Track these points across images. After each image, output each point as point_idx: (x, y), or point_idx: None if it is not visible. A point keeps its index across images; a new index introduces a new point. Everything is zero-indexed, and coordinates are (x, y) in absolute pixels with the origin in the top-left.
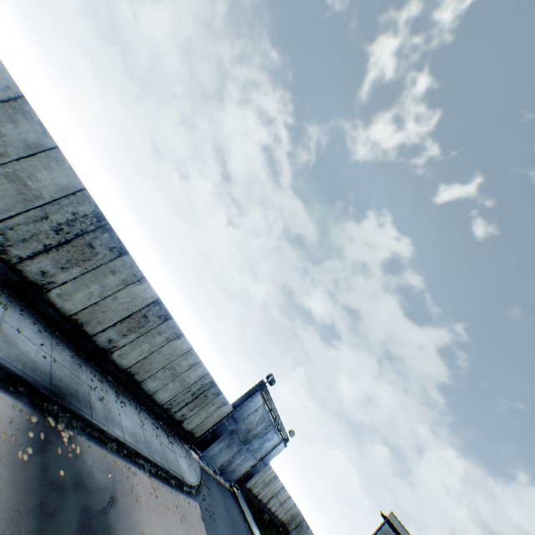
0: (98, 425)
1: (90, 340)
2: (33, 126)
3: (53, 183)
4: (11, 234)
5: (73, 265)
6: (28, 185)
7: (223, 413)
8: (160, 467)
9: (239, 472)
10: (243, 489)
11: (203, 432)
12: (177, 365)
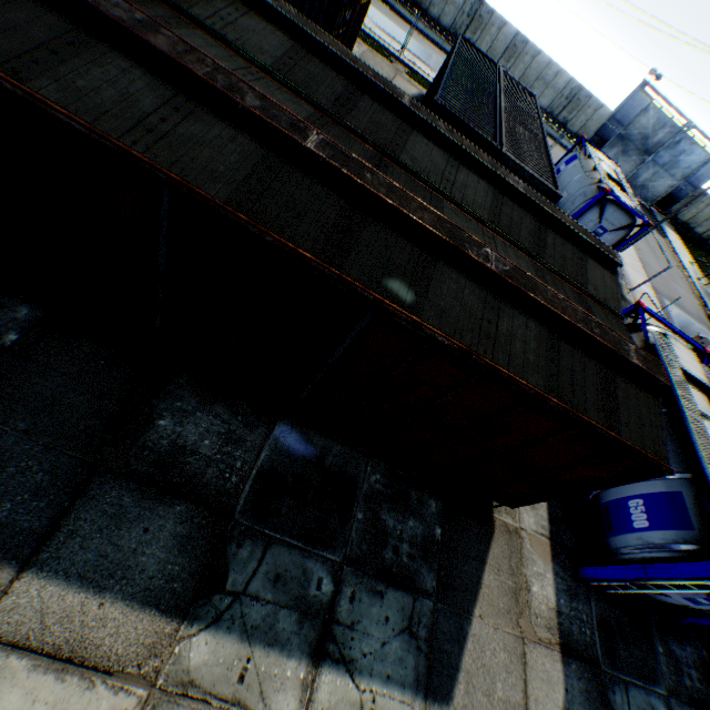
0: None
1: None
2: None
3: None
4: (456, 29)
5: (477, 32)
6: (456, 4)
7: (602, 117)
8: None
9: (653, 192)
10: (673, 222)
11: (588, 137)
12: (545, 77)
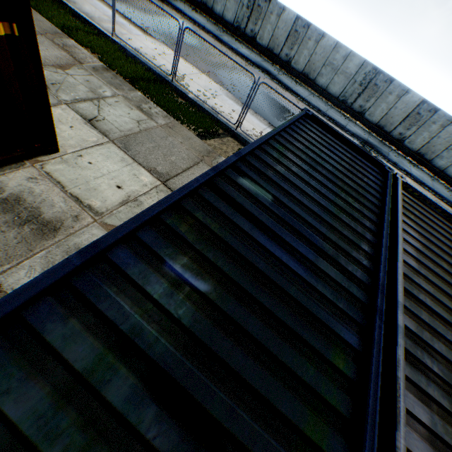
0: (390, 160)
1: (388, 136)
2: (342, 50)
3: (353, 66)
4: (346, 95)
5: (370, 98)
6: (346, 73)
7: None
8: (444, 200)
9: None
10: None
11: None
12: None
